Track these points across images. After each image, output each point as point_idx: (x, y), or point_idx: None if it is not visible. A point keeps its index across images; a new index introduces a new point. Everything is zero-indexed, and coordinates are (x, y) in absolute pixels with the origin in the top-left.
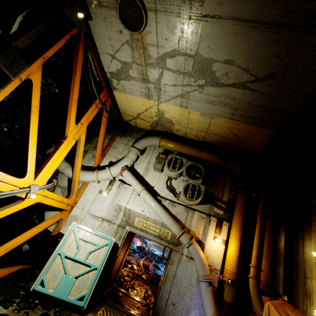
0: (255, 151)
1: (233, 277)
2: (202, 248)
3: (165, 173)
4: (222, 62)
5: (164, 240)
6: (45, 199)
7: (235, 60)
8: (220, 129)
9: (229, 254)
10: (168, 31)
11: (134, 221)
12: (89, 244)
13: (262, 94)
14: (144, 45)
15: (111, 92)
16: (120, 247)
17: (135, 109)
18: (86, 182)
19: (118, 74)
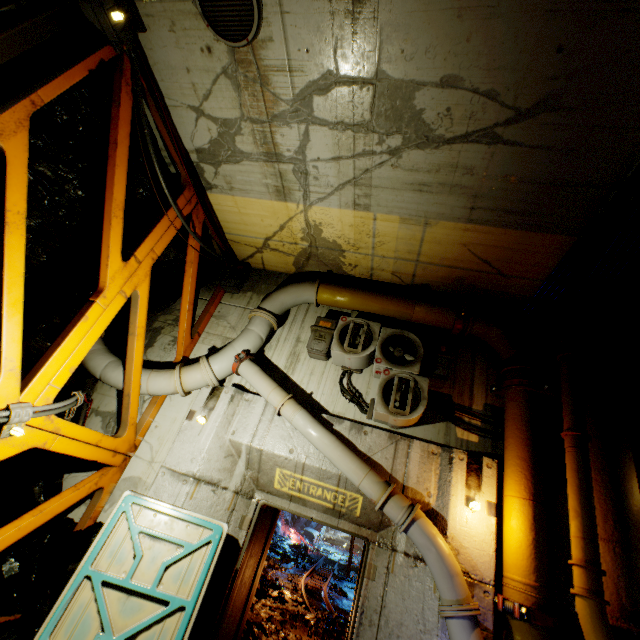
0: (529, 292)
1: (530, 599)
2: (441, 528)
3: (334, 361)
4: (437, 85)
5: (348, 518)
6: (52, 439)
7: (465, 75)
8: (447, 248)
9: (510, 537)
10: (309, 30)
11: (273, 479)
12: (165, 544)
13: (533, 150)
14: (263, 73)
15: (204, 195)
16: (243, 545)
17: (257, 230)
18: (158, 398)
19: (214, 152)
